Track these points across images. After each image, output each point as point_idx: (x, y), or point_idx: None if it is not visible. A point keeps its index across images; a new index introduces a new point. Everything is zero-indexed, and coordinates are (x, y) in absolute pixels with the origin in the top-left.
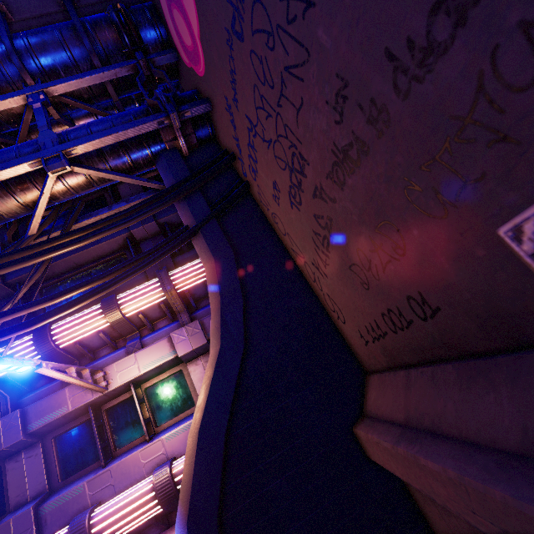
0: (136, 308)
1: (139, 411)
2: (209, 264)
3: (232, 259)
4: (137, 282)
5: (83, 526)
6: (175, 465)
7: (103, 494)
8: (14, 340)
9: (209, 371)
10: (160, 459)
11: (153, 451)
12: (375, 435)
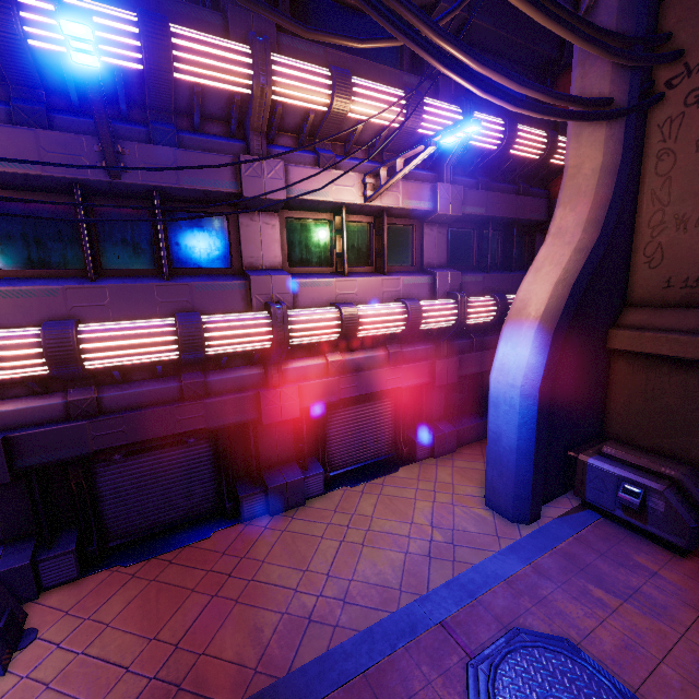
0: (430, 129)
1: (386, 243)
2: (612, 158)
3: (628, 168)
4: (424, 90)
5: (356, 313)
6: (422, 305)
7: (347, 297)
8: (277, 51)
9: (583, 249)
10: (396, 294)
11: (393, 285)
12: (657, 333)
